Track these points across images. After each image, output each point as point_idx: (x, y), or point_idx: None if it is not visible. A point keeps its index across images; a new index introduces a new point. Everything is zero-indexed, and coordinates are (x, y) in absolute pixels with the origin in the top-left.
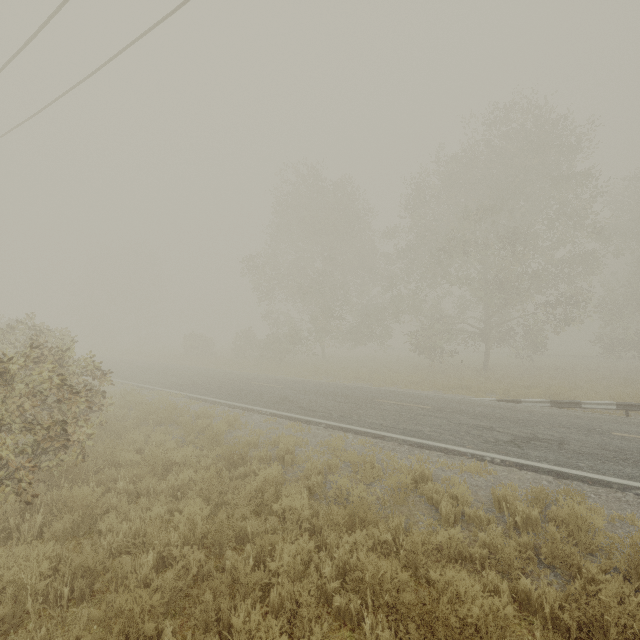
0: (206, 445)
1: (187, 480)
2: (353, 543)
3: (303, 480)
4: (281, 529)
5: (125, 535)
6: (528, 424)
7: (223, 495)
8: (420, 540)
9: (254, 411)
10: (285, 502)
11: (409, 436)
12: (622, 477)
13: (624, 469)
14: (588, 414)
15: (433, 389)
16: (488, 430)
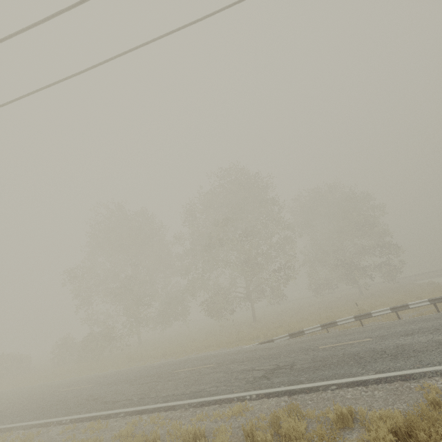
0: None
1: None
2: None
3: None
4: None
5: None
6: (274, 357)
7: None
8: None
9: (53, 424)
10: None
11: (193, 398)
12: (323, 379)
13: (324, 373)
14: (308, 337)
15: (220, 347)
16: (250, 371)
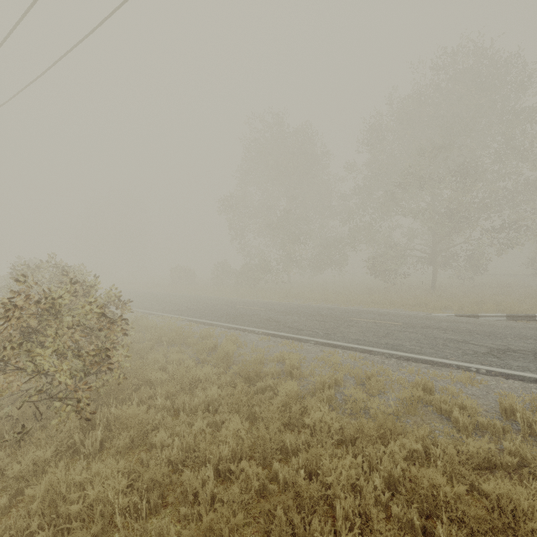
0: (220, 363)
1: (216, 396)
2: (389, 454)
3: (319, 394)
4: (312, 440)
5: (177, 448)
6: (496, 337)
7: (250, 409)
8: (456, 451)
9: (248, 331)
10: (315, 416)
11: (393, 350)
12: None
13: None
14: None
15: (393, 307)
16: (463, 343)
